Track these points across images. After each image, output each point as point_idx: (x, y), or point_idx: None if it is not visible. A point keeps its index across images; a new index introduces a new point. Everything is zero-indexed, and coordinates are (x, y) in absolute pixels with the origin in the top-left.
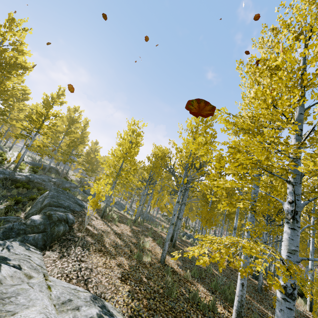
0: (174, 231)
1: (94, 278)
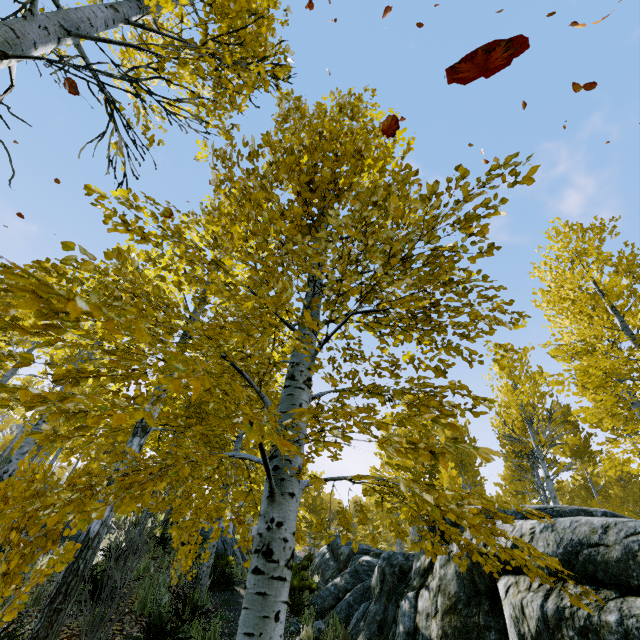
0: None
1: None
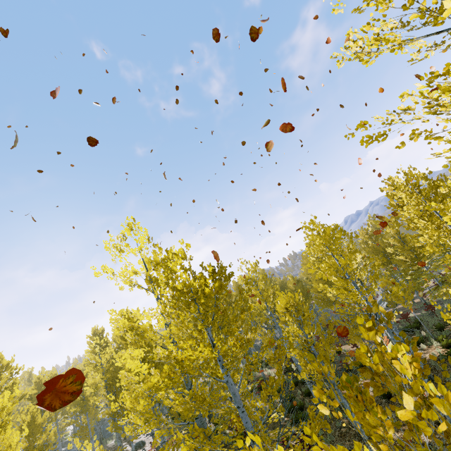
0: None
1: None
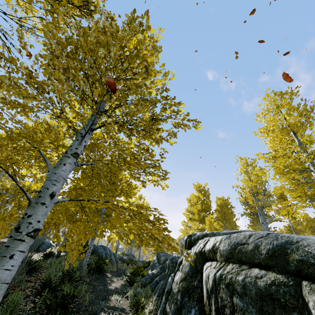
0: None
1: None
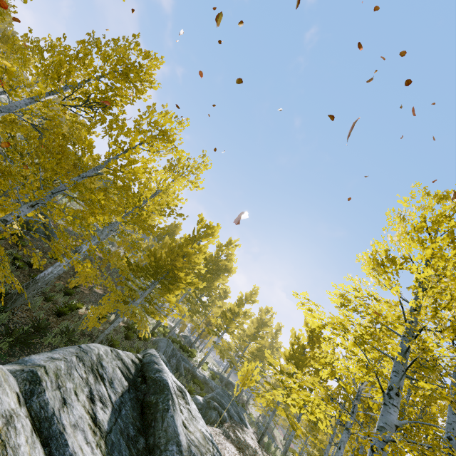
0: None
1: (220, 447)
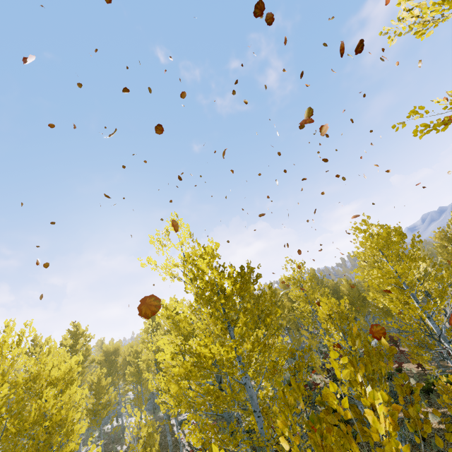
0: (122, 427)
1: None
